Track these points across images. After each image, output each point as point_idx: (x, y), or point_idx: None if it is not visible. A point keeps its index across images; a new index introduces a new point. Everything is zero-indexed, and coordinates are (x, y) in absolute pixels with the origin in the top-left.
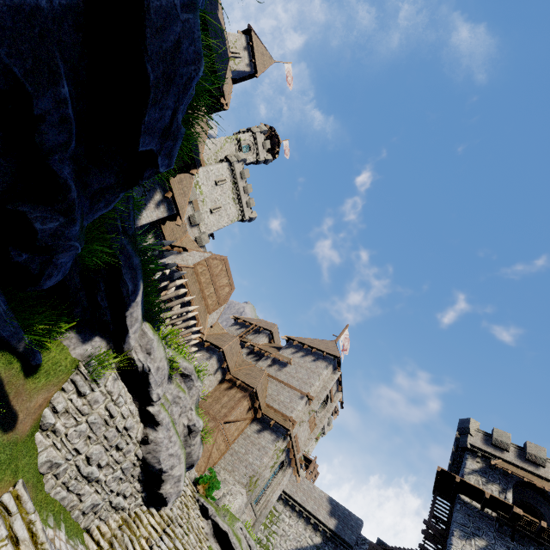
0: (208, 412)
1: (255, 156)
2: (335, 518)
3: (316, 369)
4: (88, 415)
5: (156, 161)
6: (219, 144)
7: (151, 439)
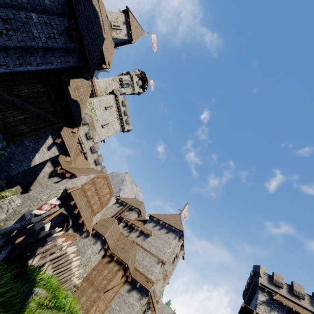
0: (93, 283)
1: (132, 90)
2: None
3: (168, 240)
4: None
5: None
6: (108, 82)
7: None
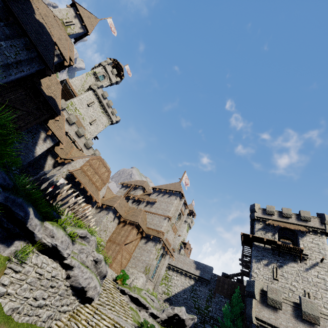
0: (115, 241)
1: (109, 81)
2: (199, 270)
3: (170, 201)
4: (26, 279)
5: None
6: (83, 79)
7: (71, 275)
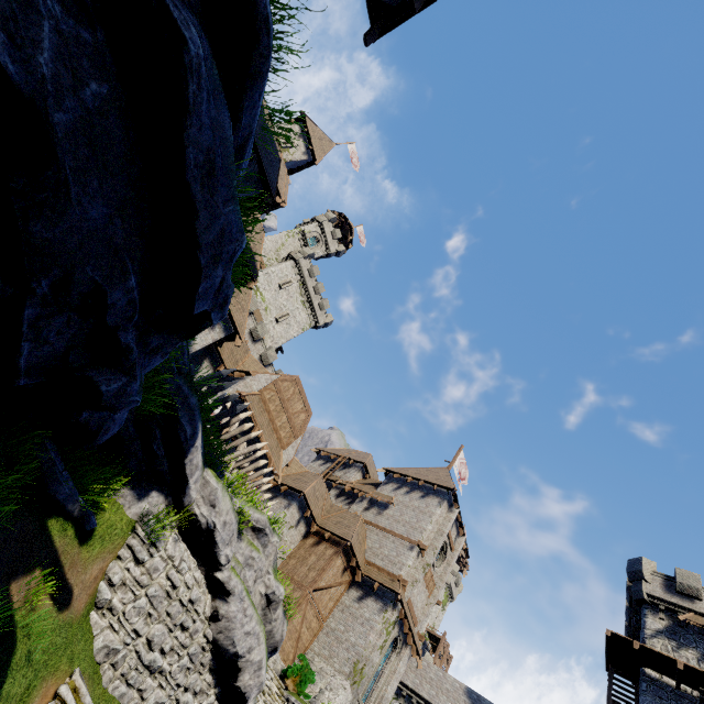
0: (292, 577)
1: (324, 249)
2: None
3: (426, 509)
4: (147, 587)
5: (210, 317)
6: (280, 241)
7: (222, 614)
